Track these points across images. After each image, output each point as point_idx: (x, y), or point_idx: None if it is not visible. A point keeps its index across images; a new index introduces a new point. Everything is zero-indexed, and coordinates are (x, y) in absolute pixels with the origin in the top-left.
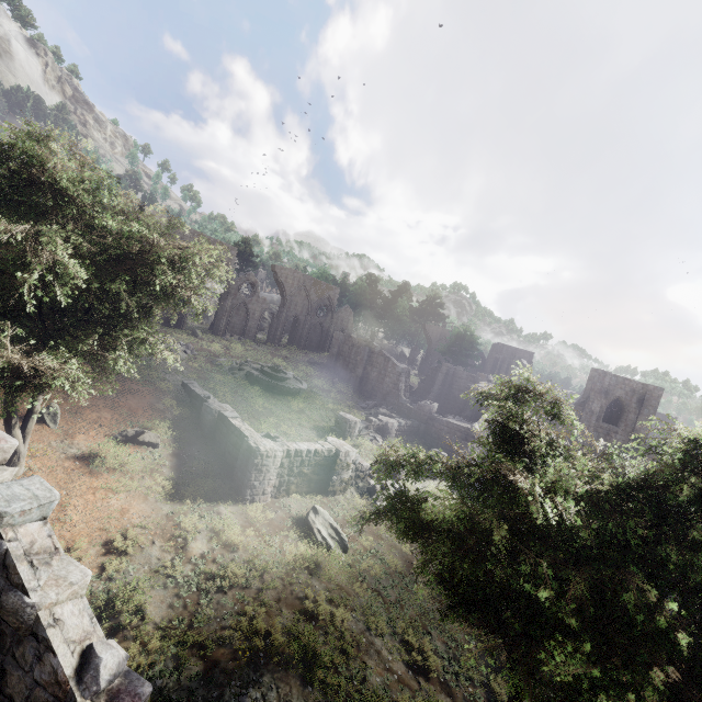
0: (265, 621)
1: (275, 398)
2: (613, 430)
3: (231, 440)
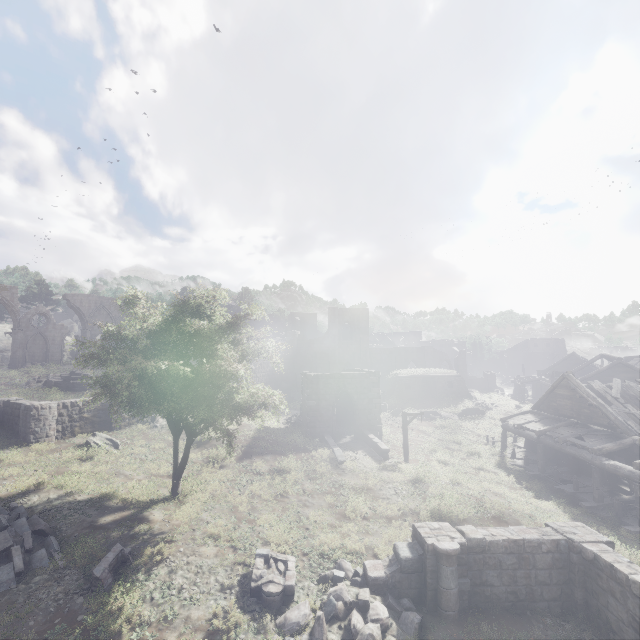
0: (38, 481)
1: (77, 393)
2: (350, 343)
3: (16, 414)
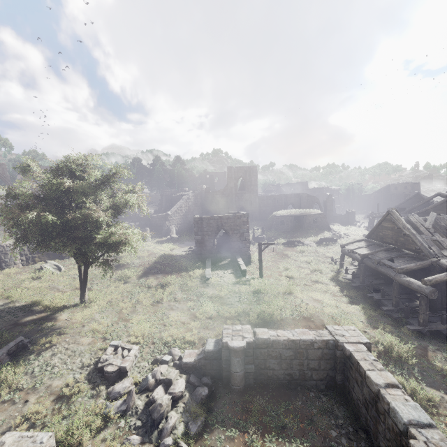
0: None
1: None
2: (243, 193)
3: None
